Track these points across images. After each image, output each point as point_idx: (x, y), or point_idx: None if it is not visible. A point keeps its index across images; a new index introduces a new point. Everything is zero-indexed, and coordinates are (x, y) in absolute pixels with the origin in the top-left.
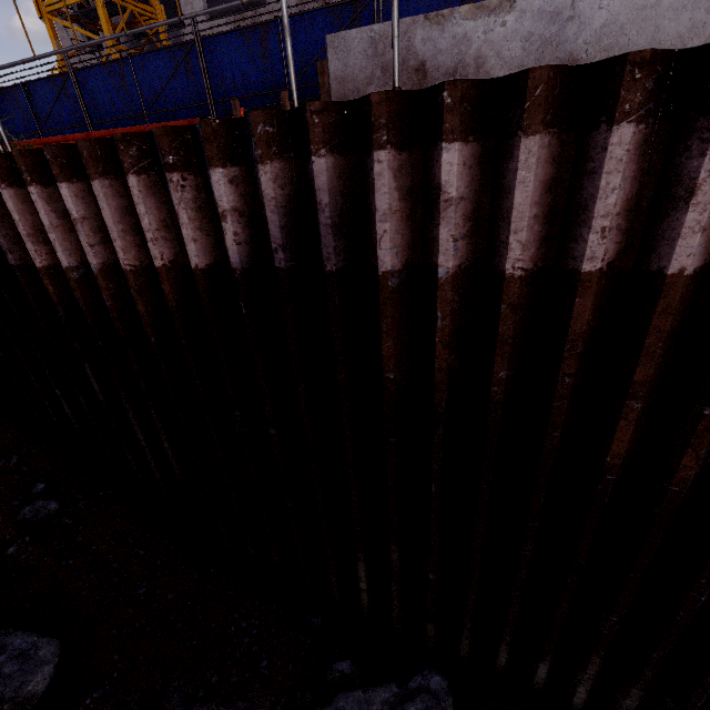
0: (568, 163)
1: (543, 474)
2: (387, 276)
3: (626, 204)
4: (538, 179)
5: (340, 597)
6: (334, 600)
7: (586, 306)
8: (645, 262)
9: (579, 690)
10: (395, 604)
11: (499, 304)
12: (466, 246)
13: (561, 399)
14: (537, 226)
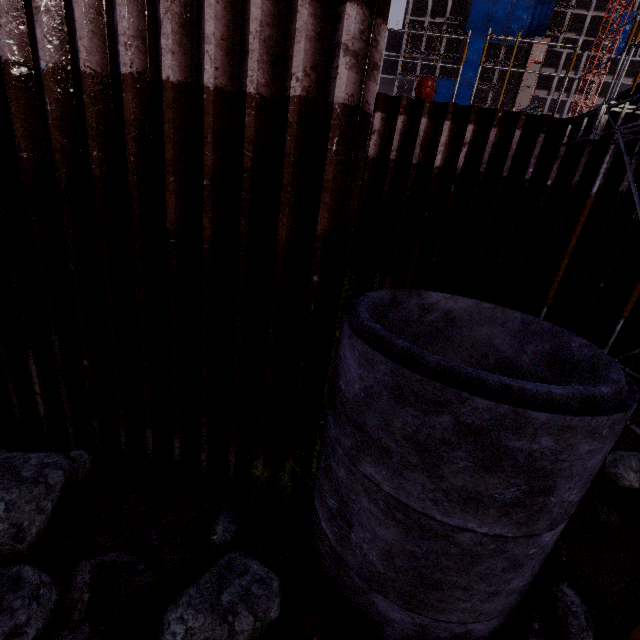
0: (110, 2)
1: (136, 242)
2: (9, 64)
3: (139, 33)
4: (88, 4)
5: (20, 410)
6: (16, 415)
7: (129, 100)
8: (158, 76)
9: (202, 458)
10: (65, 403)
11: (83, 95)
12: (61, 51)
13: (133, 175)
14: (97, 41)
